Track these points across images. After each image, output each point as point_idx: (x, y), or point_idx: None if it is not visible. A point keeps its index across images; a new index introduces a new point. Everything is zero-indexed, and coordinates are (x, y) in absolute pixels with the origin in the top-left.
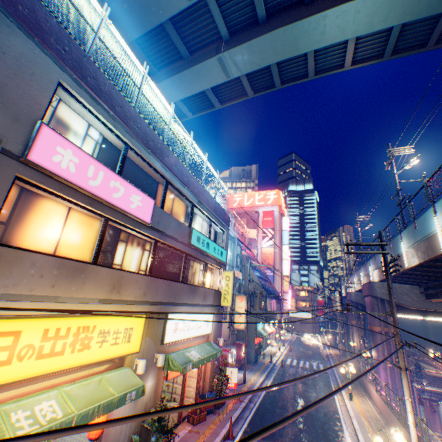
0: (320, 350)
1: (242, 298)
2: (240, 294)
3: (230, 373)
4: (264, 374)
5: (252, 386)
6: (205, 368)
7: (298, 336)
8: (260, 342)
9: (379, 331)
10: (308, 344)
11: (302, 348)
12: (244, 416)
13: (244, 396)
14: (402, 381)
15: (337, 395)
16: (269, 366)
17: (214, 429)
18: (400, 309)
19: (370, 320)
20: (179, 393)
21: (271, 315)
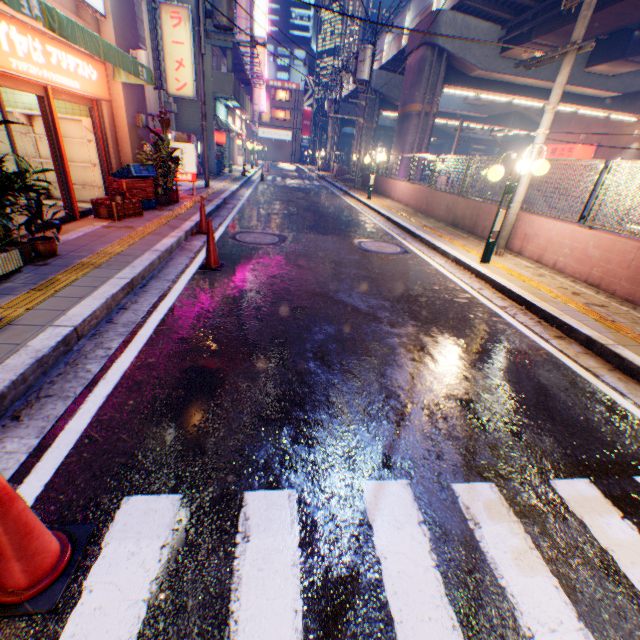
0: (309, 174)
1: (178, 16)
2: (173, 4)
3: (180, 155)
4: (239, 184)
5: (224, 191)
6: (114, 123)
7: (273, 165)
8: (222, 152)
9: (418, 113)
10: (290, 170)
11: (283, 172)
12: (221, 215)
13: (214, 198)
14: (559, 78)
15: (349, 200)
16: (244, 179)
17: (167, 224)
18: (456, 79)
19: (409, 97)
20: (57, 182)
21: (258, 45)
